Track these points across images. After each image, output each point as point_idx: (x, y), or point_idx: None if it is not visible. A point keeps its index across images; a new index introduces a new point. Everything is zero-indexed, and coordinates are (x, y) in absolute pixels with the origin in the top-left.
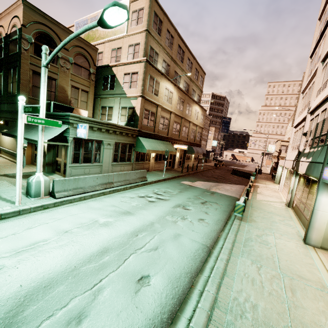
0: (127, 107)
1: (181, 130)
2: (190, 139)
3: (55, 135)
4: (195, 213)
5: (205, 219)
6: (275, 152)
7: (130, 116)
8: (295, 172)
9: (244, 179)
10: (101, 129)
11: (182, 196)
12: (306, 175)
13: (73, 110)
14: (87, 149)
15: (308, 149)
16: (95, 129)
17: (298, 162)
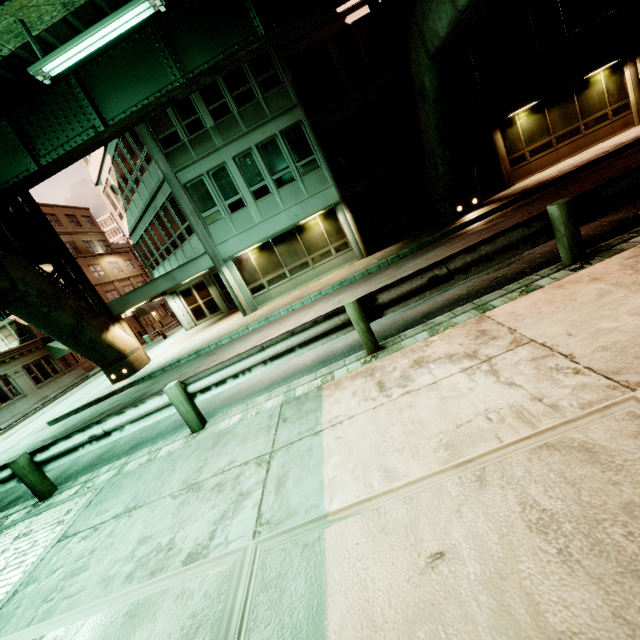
0: (6, 324)
1: (106, 300)
2: None
3: None
4: None
5: None
6: None
7: (18, 331)
8: None
9: None
10: None
11: None
12: None
13: None
14: None
15: None
16: None
17: None
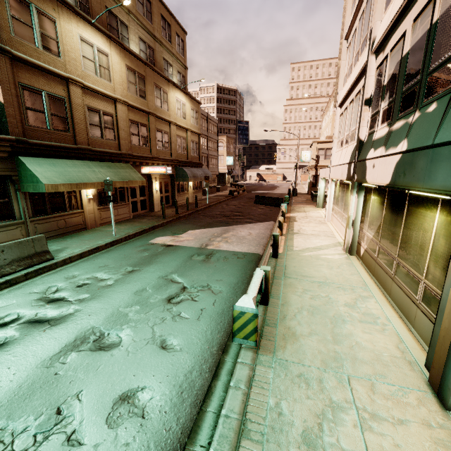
0: None
1: (152, 139)
2: (178, 155)
3: None
4: (122, 364)
5: (143, 388)
6: (312, 161)
7: None
8: (356, 186)
9: (273, 208)
10: None
11: (127, 286)
12: (396, 187)
13: None
14: None
15: (385, 128)
16: None
17: (362, 163)
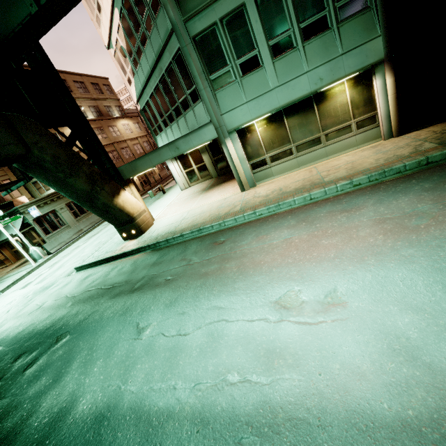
0: None
1: (121, 155)
2: (139, 155)
3: (20, 225)
4: None
5: None
6: None
7: None
8: None
9: None
10: (46, 202)
11: None
12: None
13: (13, 203)
14: (49, 222)
15: None
16: (43, 205)
17: None
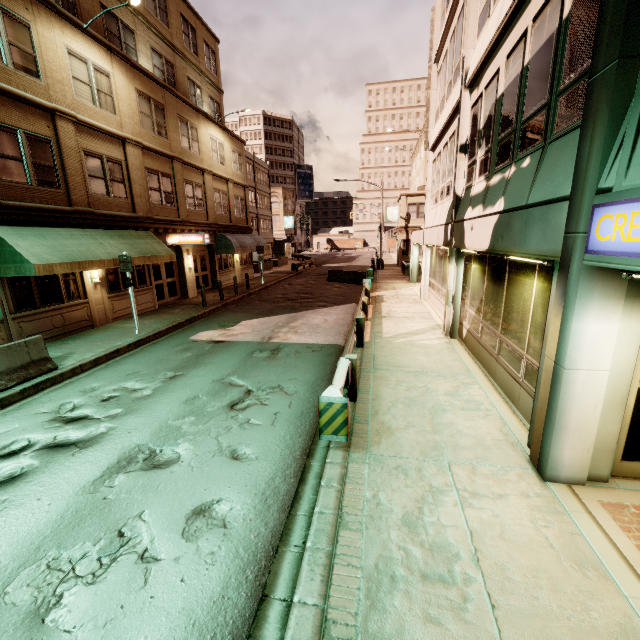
0: None
1: (179, 196)
2: (217, 217)
3: None
4: (187, 480)
5: (219, 500)
6: (400, 221)
7: None
8: (455, 253)
9: (353, 286)
10: None
11: (172, 394)
12: (495, 252)
13: None
14: None
15: (483, 183)
16: None
17: (460, 225)
